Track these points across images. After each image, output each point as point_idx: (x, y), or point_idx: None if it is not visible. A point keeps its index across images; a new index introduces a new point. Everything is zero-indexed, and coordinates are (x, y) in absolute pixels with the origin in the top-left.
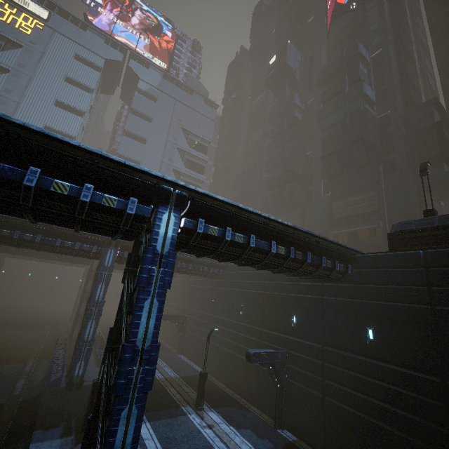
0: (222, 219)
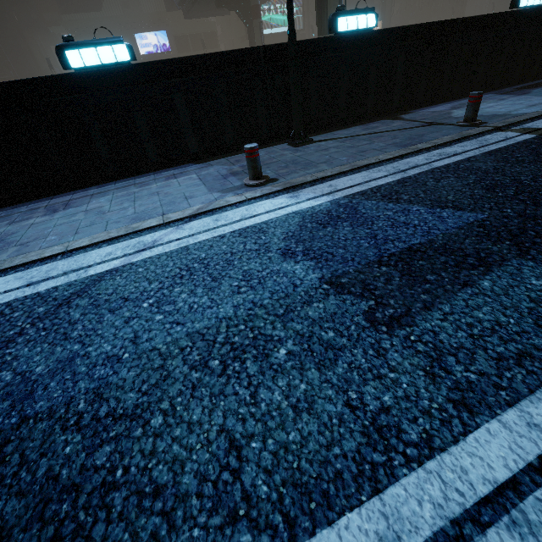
0: None
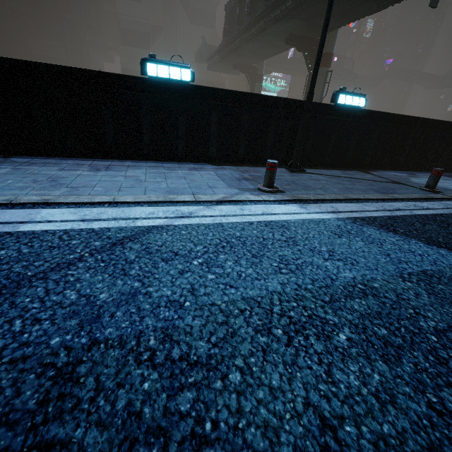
0: None
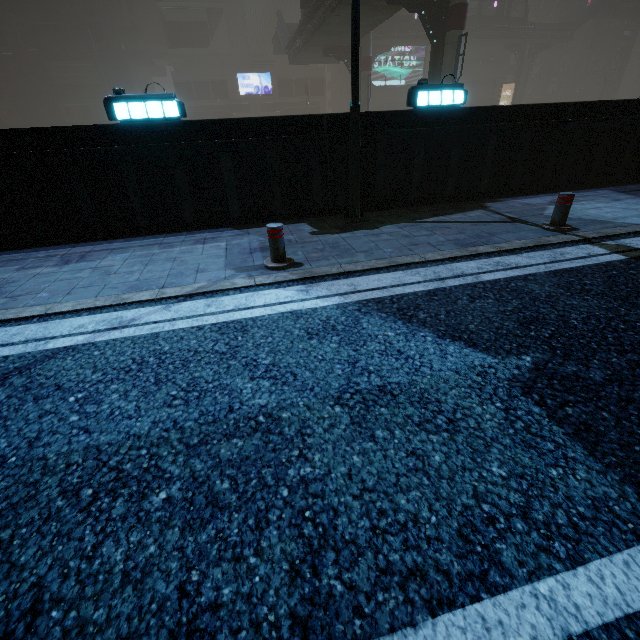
0: None
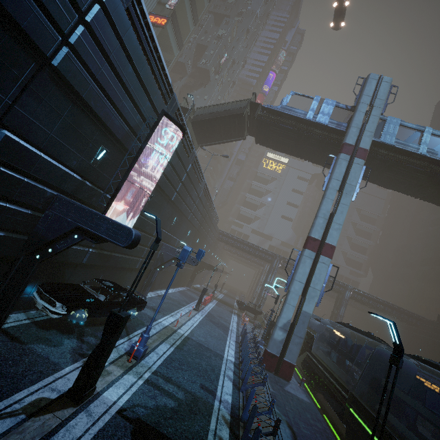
0: (361, 295)
